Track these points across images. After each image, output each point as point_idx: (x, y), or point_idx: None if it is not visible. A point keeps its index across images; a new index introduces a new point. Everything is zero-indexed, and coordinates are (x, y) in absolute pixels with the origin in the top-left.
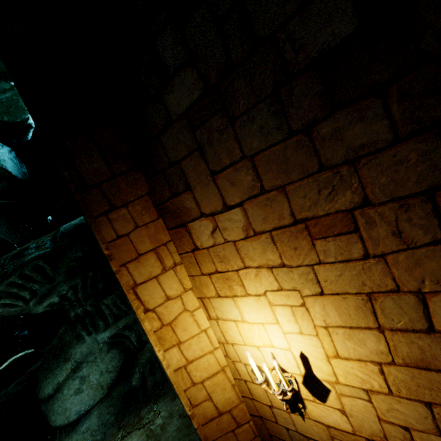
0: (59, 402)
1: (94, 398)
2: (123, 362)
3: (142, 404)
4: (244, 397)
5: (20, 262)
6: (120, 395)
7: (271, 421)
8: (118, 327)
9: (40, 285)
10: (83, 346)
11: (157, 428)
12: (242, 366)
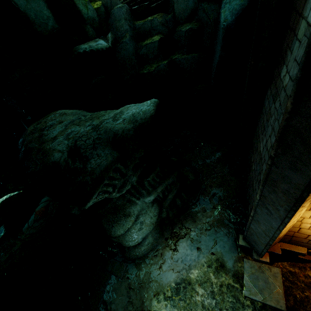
0: (129, 236)
1: (149, 230)
2: (159, 209)
3: (170, 225)
4: (290, 231)
5: (103, 168)
6: (158, 223)
7: (301, 238)
8: (158, 193)
9: (118, 180)
10: (137, 206)
11: (195, 237)
12: (309, 225)
